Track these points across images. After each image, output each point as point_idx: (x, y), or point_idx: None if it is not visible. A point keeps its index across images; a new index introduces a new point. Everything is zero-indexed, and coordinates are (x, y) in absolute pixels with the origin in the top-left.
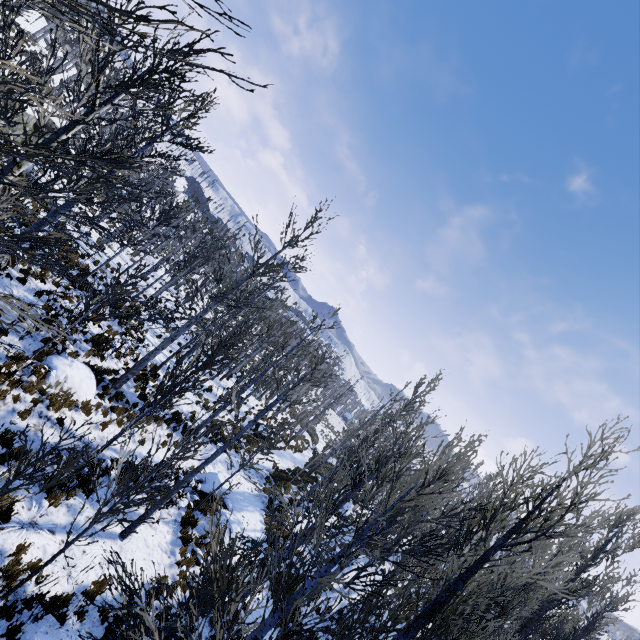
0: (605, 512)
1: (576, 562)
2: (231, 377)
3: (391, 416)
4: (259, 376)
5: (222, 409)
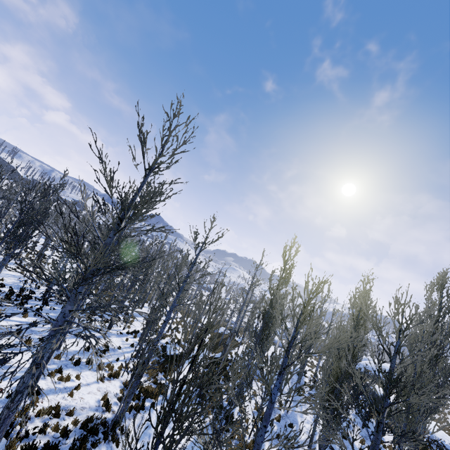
0: (432, 282)
1: (433, 325)
2: (119, 320)
3: (277, 287)
4: (164, 323)
5: (139, 379)
